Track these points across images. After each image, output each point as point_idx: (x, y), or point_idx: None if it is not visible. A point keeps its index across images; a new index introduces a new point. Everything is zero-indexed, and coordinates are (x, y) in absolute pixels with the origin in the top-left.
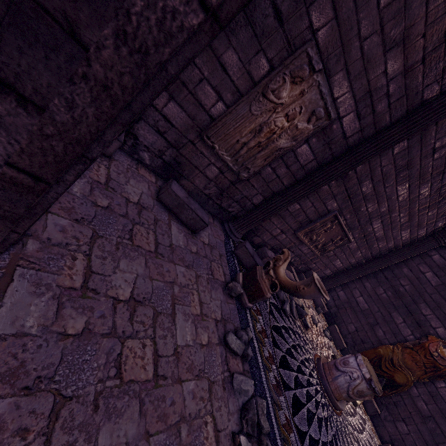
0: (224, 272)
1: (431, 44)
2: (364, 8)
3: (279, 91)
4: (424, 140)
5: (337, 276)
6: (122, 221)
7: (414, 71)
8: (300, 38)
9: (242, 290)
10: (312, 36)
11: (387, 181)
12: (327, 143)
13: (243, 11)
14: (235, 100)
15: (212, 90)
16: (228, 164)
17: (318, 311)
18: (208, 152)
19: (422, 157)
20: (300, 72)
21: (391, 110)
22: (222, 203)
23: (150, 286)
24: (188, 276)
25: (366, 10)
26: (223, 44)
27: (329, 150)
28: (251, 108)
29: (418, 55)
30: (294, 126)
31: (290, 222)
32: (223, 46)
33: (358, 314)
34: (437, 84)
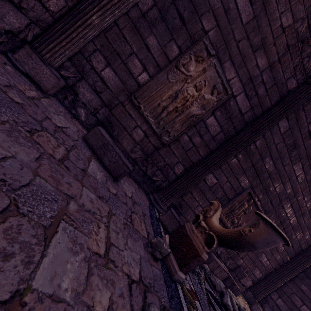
0: (147, 229)
1: (281, 51)
2: (234, 22)
3: (187, 66)
4: (299, 123)
5: (268, 278)
6: (30, 120)
7: (275, 67)
8: (197, 35)
9: (170, 252)
10: (205, 35)
11: (284, 159)
12: (228, 117)
13: (159, 13)
14: (156, 72)
15: (139, 63)
16: (152, 125)
17: None
18: (135, 114)
19: (303, 139)
20: (201, 53)
21: (269, 95)
22: (147, 170)
23: (29, 178)
24: (97, 205)
25: (235, 24)
26: (147, 31)
27: (232, 124)
28: (168, 76)
29: (275, 57)
30: (202, 96)
31: (210, 199)
32: (147, 33)
33: None
34: (294, 79)
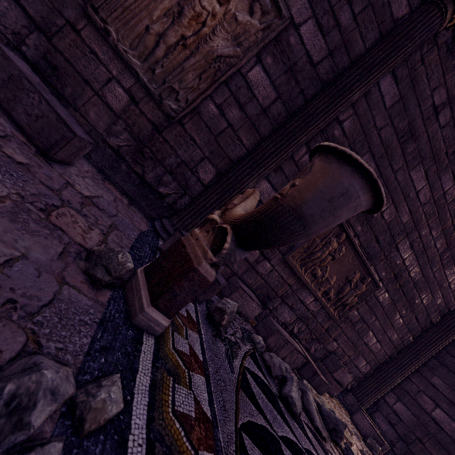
0: None
1: None
2: None
3: None
4: (417, 88)
5: (380, 371)
6: None
7: None
8: None
9: (141, 276)
10: None
11: (394, 160)
12: (289, 70)
13: None
14: None
15: None
16: (140, 75)
17: (371, 448)
18: (105, 53)
19: (425, 120)
20: None
21: (360, 27)
22: (145, 172)
23: None
24: None
25: None
26: None
27: (297, 85)
28: None
29: None
30: (232, 17)
31: None
32: None
33: (451, 451)
34: None
